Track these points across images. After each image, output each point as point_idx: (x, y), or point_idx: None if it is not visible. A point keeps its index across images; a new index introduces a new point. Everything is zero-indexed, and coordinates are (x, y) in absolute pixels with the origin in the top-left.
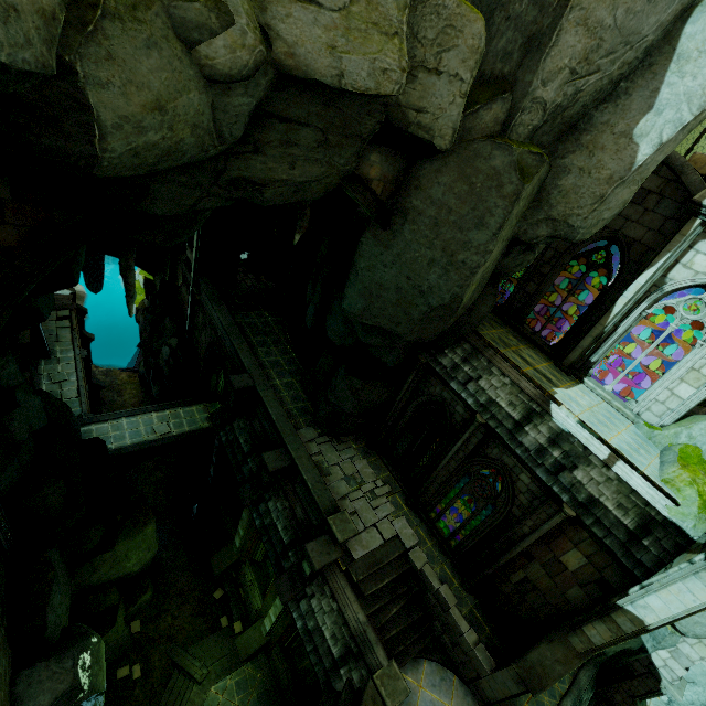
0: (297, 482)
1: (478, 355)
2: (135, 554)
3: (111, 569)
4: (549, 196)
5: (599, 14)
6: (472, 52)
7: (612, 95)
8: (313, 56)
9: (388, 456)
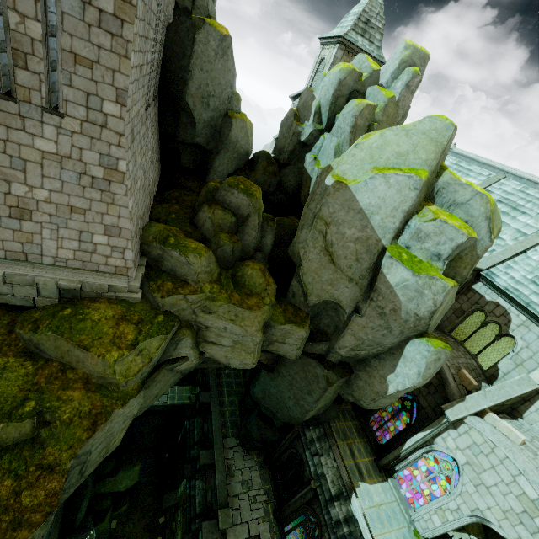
0: (213, 475)
1: (325, 439)
2: (125, 481)
3: (112, 486)
4: (352, 385)
5: (360, 334)
6: (299, 339)
7: (378, 356)
8: (219, 358)
9: (274, 473)
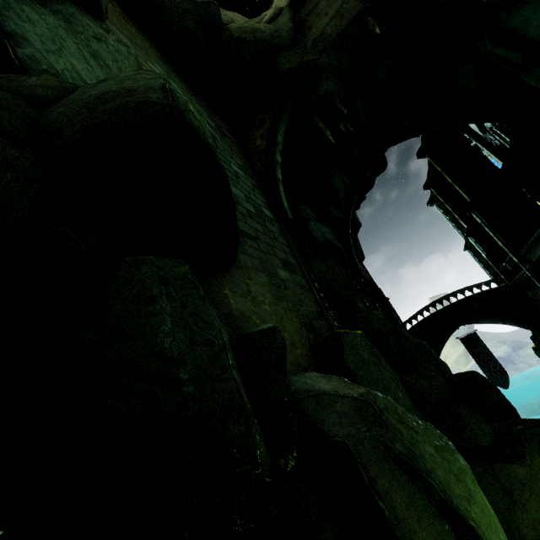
0: None
1: None
2: None
3: None
4: None
5: None
6: None
7: None
8: None
9: None
